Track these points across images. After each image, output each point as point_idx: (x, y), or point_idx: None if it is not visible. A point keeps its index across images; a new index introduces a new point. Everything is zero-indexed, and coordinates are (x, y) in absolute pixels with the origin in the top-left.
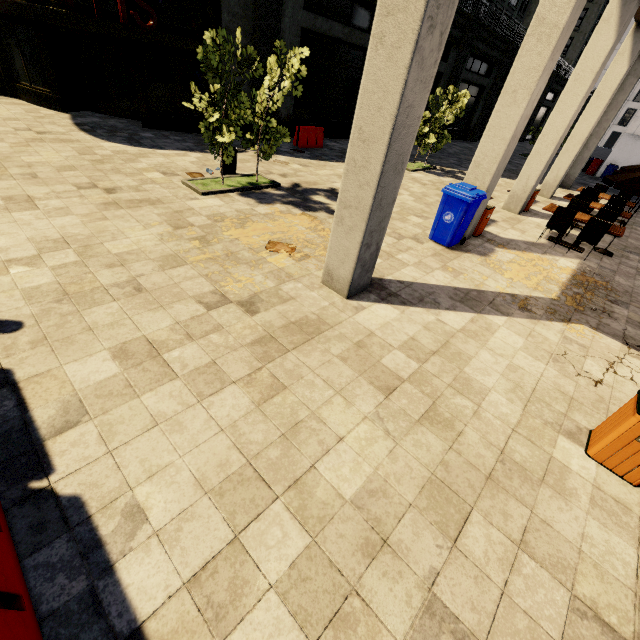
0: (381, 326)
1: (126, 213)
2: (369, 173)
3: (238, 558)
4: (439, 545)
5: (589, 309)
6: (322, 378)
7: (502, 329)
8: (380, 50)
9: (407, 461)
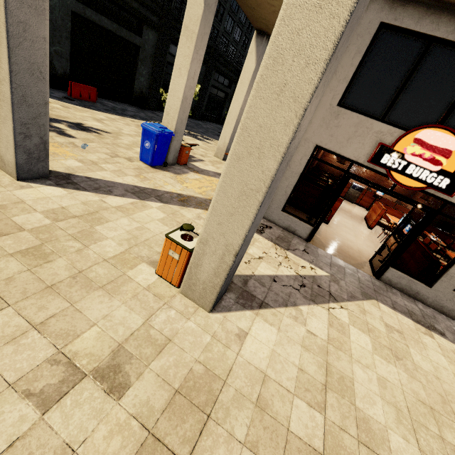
0: (38, 198)
1: None
2: (3, 71)
3: None
4: None
5: None
6: None
7: (153, 209)
8: None
9: None
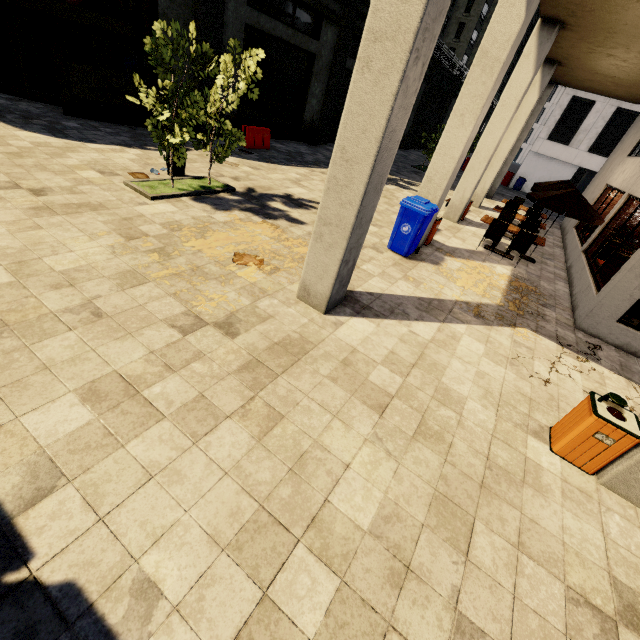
0: (362, 341)
1: (64, 220)
2: (352, 193)
3: (271, 618)
4: (455, 561)
5: (527, 313)
6: (317, 402)
7: (465, 337)
8: (366, 74)
9: (411, 480)
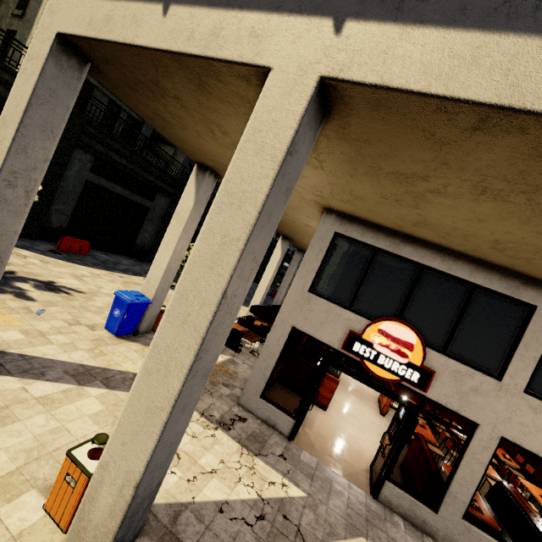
0: None
1: None
2: None
3: None
4: None
5: None
6: None
7: (90, 398)
8: None
9: None
